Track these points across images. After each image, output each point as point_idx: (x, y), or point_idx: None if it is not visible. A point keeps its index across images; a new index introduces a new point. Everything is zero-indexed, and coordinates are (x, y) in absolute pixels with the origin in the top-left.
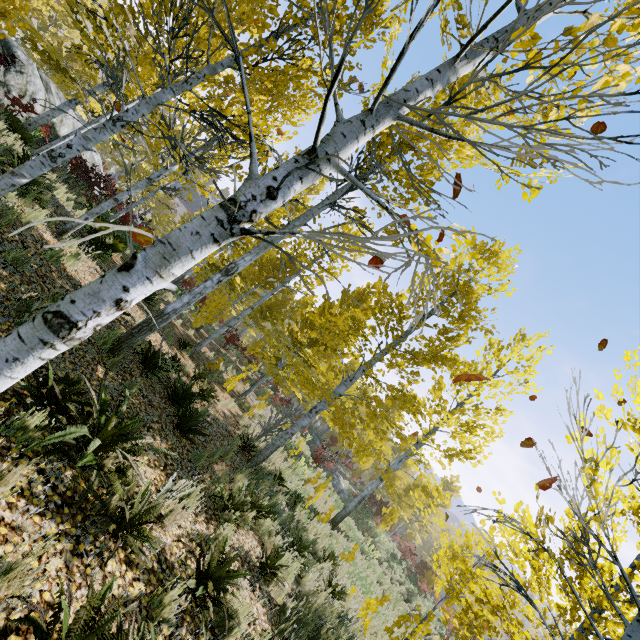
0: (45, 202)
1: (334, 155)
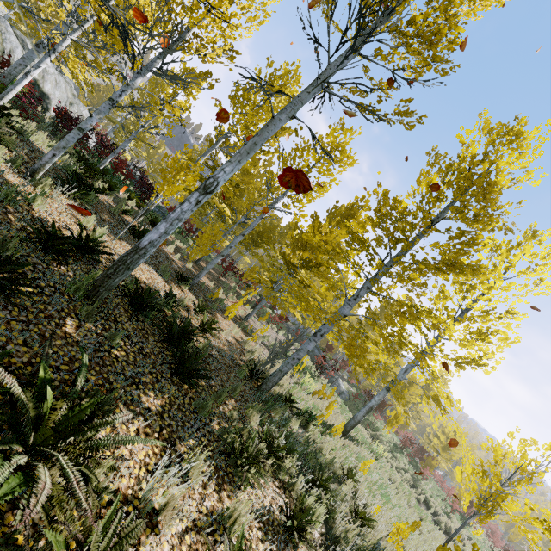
0: (12, 144)
1: None
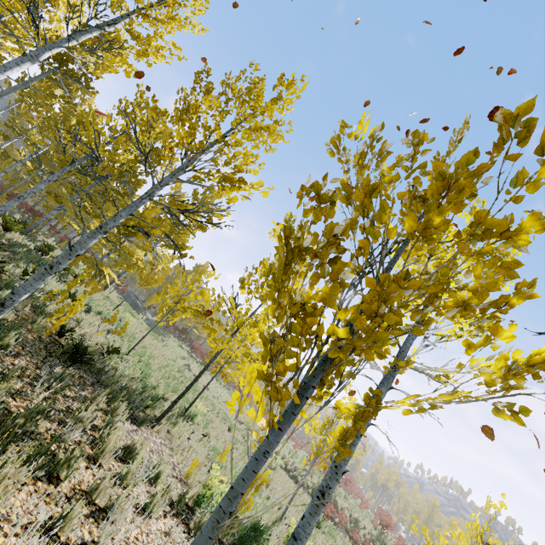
0: None
1: None
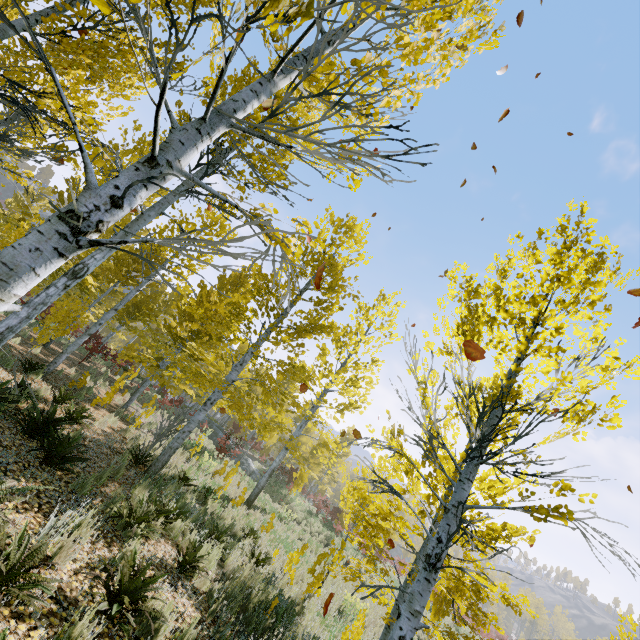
0: None
1: (173, 174)
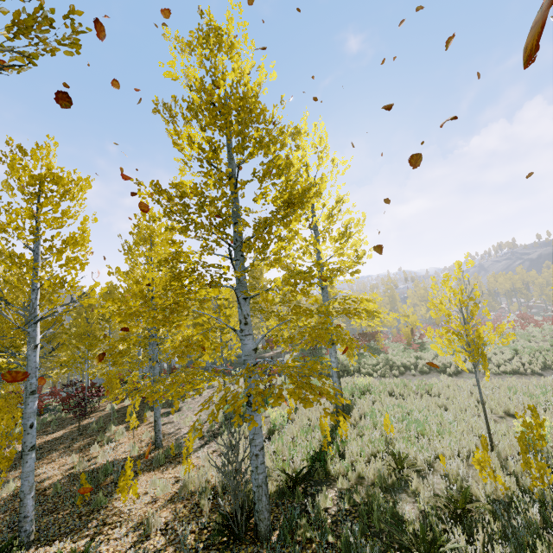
0: None
1: None
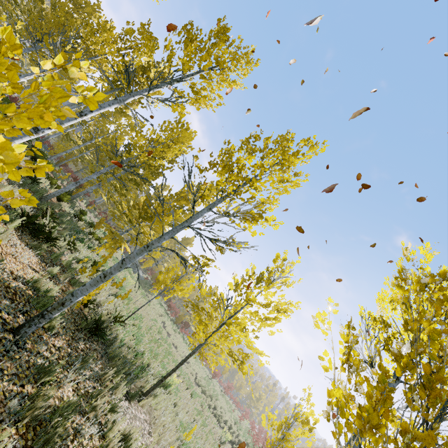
0: None
1: None
